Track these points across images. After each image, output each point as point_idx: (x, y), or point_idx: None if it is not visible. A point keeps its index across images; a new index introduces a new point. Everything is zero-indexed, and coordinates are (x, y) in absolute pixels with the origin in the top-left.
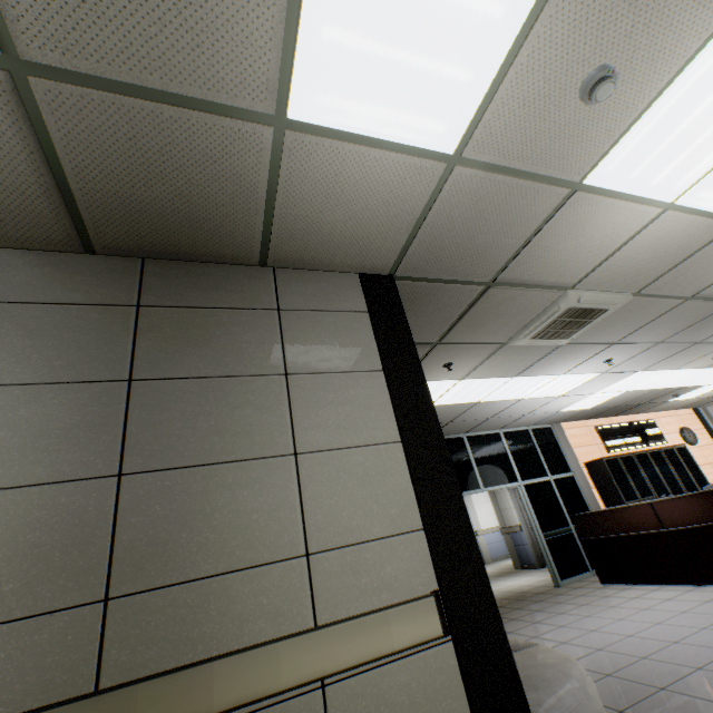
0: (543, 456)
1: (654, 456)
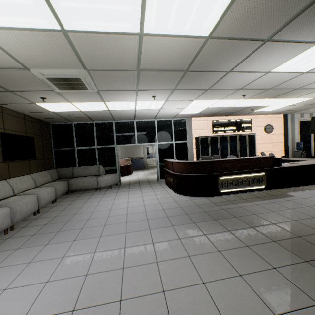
0: (174, 132)
1: (231, 138)
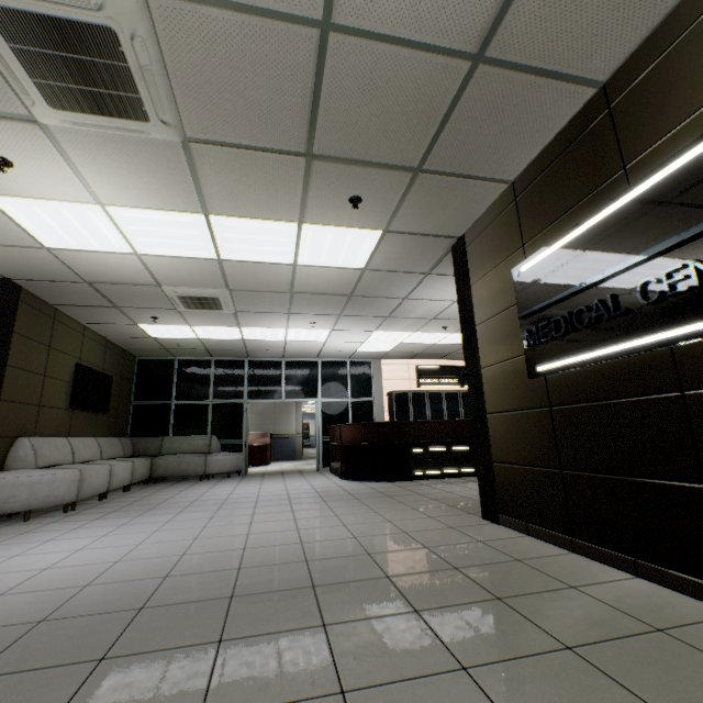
0: (351, 383)
1: (449, 396)
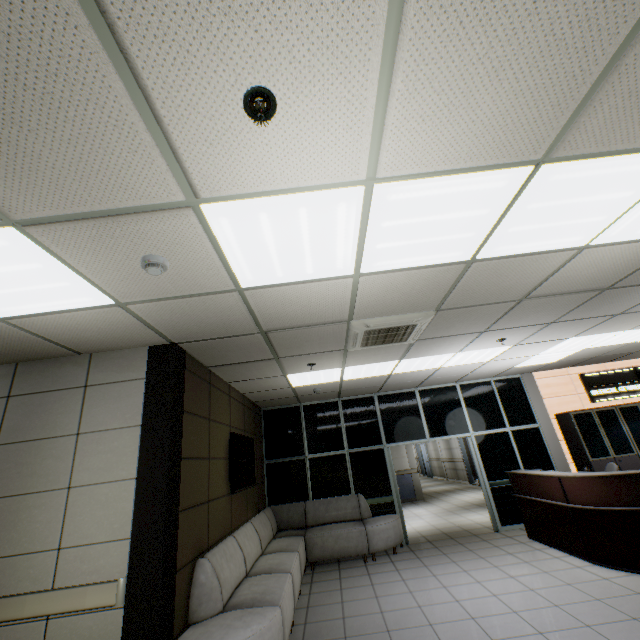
0: (504, 407)
1: None
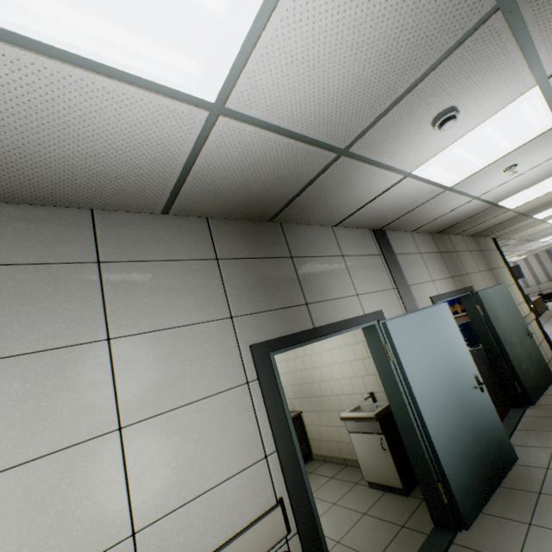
0: None
1: None
